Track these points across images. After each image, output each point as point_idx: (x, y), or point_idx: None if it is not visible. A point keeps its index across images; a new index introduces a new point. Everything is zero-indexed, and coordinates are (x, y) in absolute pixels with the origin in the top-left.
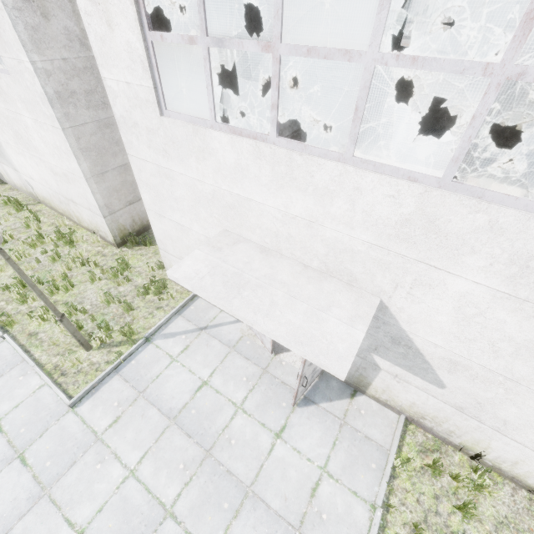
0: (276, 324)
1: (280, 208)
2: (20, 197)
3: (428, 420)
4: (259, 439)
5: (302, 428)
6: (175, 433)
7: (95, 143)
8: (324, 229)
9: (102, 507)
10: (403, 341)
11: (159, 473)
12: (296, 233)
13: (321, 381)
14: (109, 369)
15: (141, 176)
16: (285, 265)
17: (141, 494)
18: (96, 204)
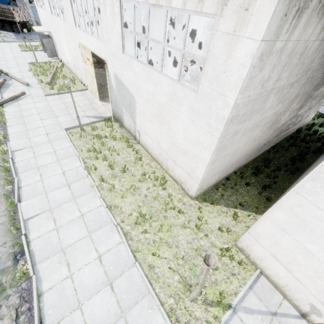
0: None
1: None
2: (126, 135)
3: None
4: None
5: None
6: None
7: (224, 144)
8: None
9: None
10: None
11: None
12: None
13: None
14: None
15: (295, 207)
16: None
17: None
18: (200, 177)
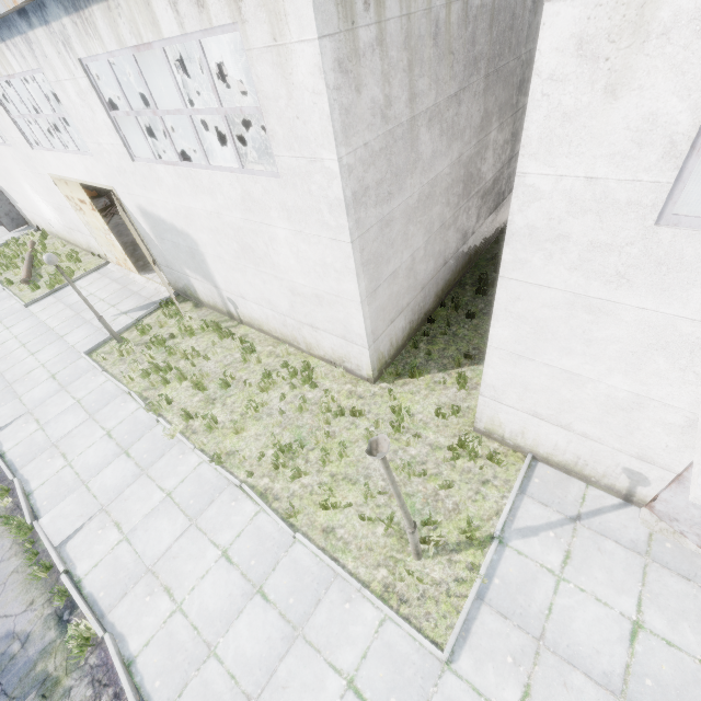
0: None
1: None
2: (213, 317)
3: None
4: None
5: None
6: None
7: (374, 252)
8: None
9: None
10: None
11: None
12: None
13: None
14: (473, 596)
15: (512, 306)
16: None
17: None
18: (363, 333)
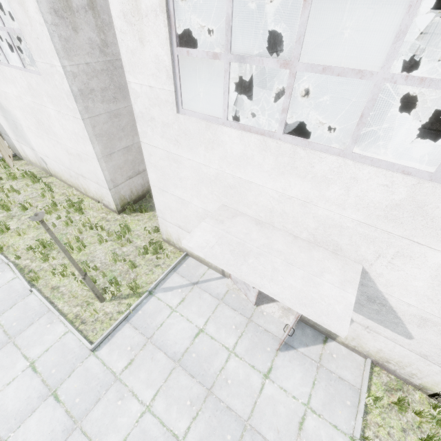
0: (281, 287)
1: (278, 190)
2: (34, 171)
3: (392, 363)
4: (251, 379)
5: (285, 370)
6: (180, 374)
7: (106, 130)
8: (317, 208)
9: (125, 438)
10: (378, 300)
11: (171, 409)
12: (290, 210)
13: (297, 329)
14: (121, 318)
15: (150, 159)
16: (278, 236)
17: (157, 427)
18: (104, 179)
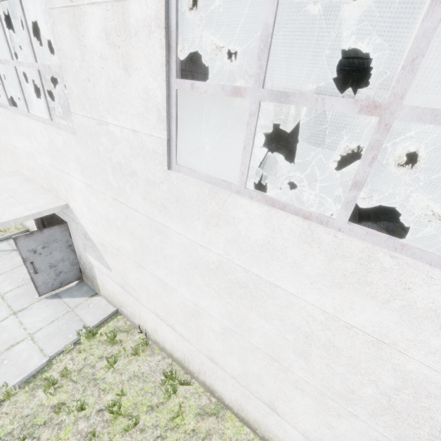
0: None
1: (24, 149)
2: None
3: (123, 307)
4: None
5: (37, 311)
6: None
7: None
8: (38, 159)
9: None
10: (87, 236)
11: None
12: (33, 165)
13: (76, 286)
14: None
15: None
16: (30, 186)
17: None
18: None
